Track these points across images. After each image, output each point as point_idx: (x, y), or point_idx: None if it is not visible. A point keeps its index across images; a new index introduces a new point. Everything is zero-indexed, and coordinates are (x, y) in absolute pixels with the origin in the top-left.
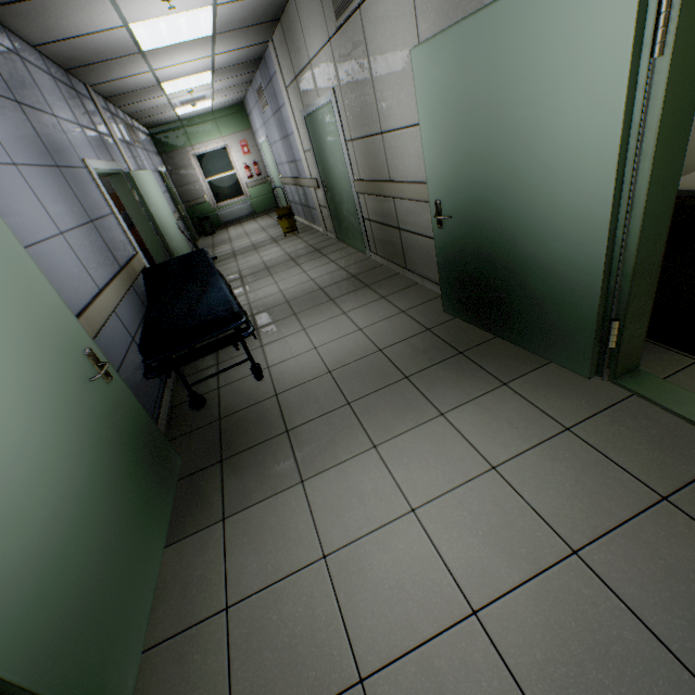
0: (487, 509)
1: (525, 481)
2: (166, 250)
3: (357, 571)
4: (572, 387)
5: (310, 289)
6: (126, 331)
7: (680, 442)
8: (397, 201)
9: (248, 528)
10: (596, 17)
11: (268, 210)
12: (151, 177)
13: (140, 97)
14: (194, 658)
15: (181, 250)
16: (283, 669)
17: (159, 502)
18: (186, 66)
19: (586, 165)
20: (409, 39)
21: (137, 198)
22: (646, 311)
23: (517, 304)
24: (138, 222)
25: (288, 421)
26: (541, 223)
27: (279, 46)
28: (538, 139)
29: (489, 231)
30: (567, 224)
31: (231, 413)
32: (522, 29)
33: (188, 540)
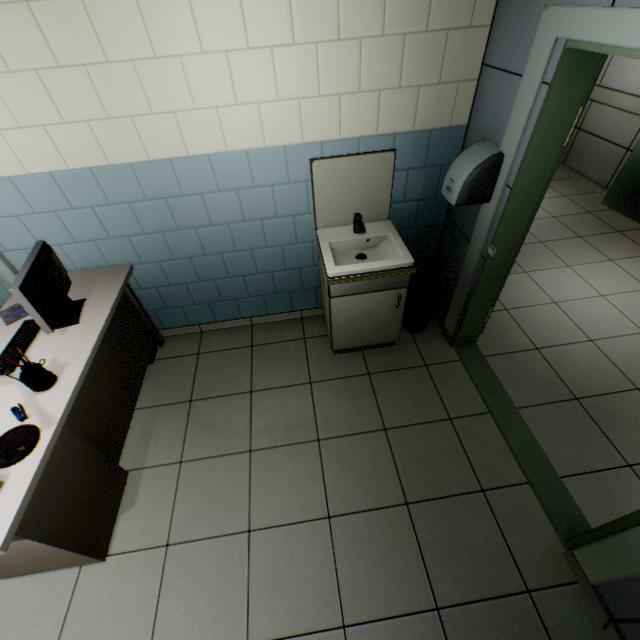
0: None
1: None
2: None
3: (576, 311)
4: None
5: None
6: None
7: None
8: (595, 105)
9: None
10: None
11: None
12: None
13: None
14: (498, 321)
15: None
16: (549, 332)
17: None
18: None
19: None
20: None
21: None
22: None
23: None
24: None
25: None
26: None
27: None
28: None
29: None
30: None
31: None
32: None
33: None
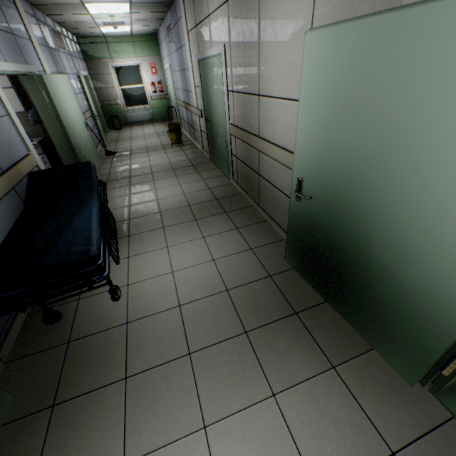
0: None
1: None
2: (69, 145)
3: None
4: (396, 389)
5: (180, 203)
6: None
7: None
8: (262, 153)
9: None
10: None
11: (165, 119)
12: (66, 81)
13: (66, 10)
14: None
15: (85, 145)
16: None
17: None
18: None
19: None
20: (303, 18)
21: (46, 98)
22: None
23: (356, 293)
24: (45, 118)
25: (129, 364)
26: (408, 247)
27: None
28: (435, 172)
29: (345, 226)
30: (440, 263)
31: (81, 336)
32: None
33: None
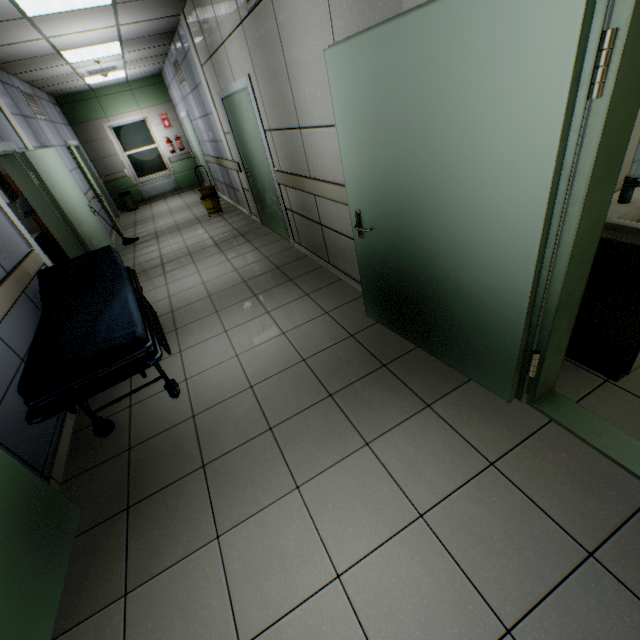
0: (416, 573)
1: (453, 533)
2: (76, 237)
3: None
4: (494, 410)
5: (233, 281)
6: (12, 353)
7: (599, 481)
8: (318, 198)
9: (153, 607)
10: (530, 45)
11: (194, 185)
12: (55, 156)
13: (38, 65)
14: None
15: (95, 234)
16: None
17: (43, 584)
18: (87, 35)
19: (514, 202)
20: (324, 34)
21: (36, 181)
22: (564, 341)
23: (439, 322)
24: (39, 207)
25: (205, 453)
26: (464, 251)
27: (191, 21)
28: (462, 167)
29: (410, 249)
30: (491, 257)
31: (143, 440)
32: (446, 46)
33: (81, 627)
